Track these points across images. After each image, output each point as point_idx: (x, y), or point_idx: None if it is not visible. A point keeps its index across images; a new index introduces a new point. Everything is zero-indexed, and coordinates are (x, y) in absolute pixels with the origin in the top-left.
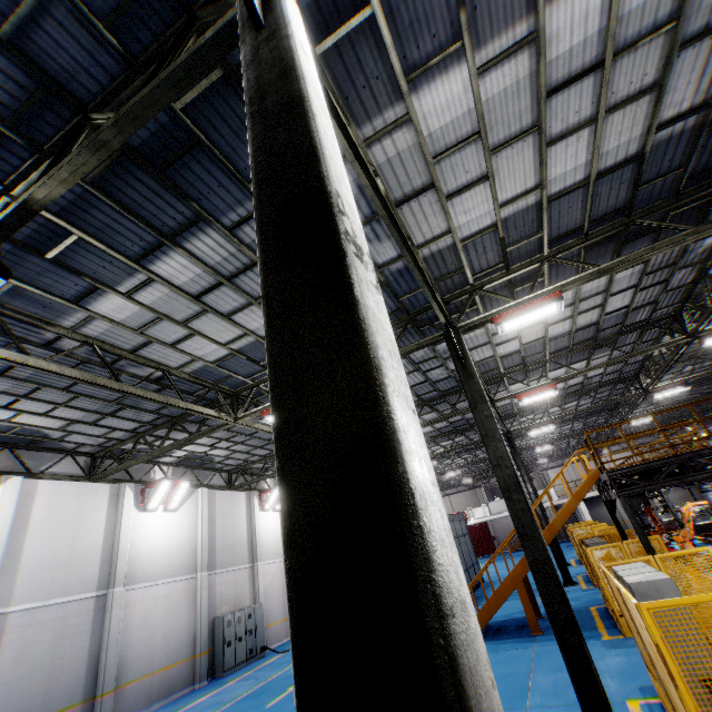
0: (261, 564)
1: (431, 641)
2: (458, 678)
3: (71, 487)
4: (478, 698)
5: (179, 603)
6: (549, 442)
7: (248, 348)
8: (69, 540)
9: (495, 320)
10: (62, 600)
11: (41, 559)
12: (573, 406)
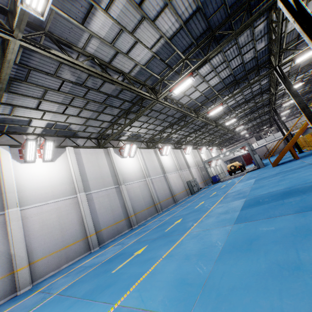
0: (191, 169)
1: None
2: None
3: (146, 150)
4: None
5: (178, 178)
6: (286, 109)
7: (206, 92)
8: (152, 163)
9: (294, 59)
10: (158, 176)
11: (150, 167)
12: (300, 91)
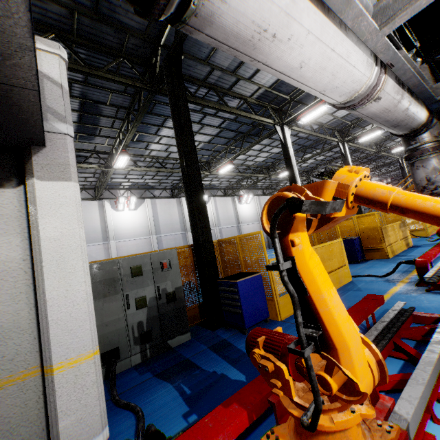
0: None
1: None
2: None
3: (222, 199)
4: None
5: (256, 229)
6: None
7: (272, 156)
8: (226, 212)
9: (357, 139)
10: (230, 226)
11: (222, 217)
12: None
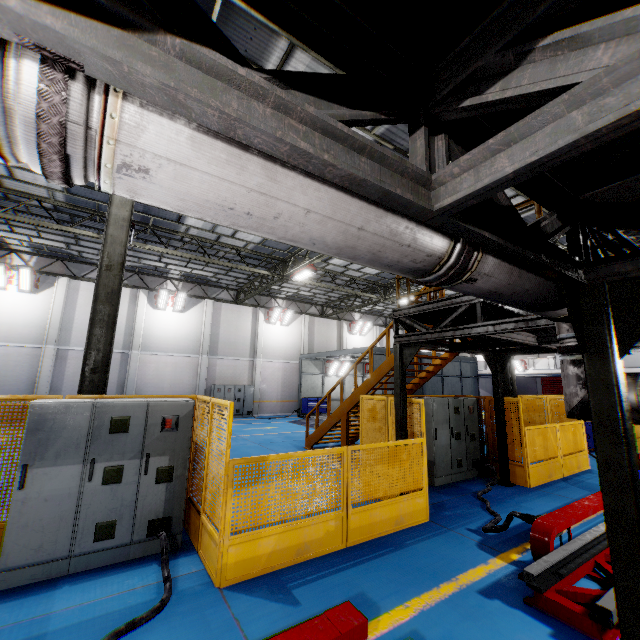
0: (261, 360)
1: None
2: None
3: None
4: None
5: (184, 370)
6: None
7: None
8: None
9: None
10: None
11: (85, 326)
12: None
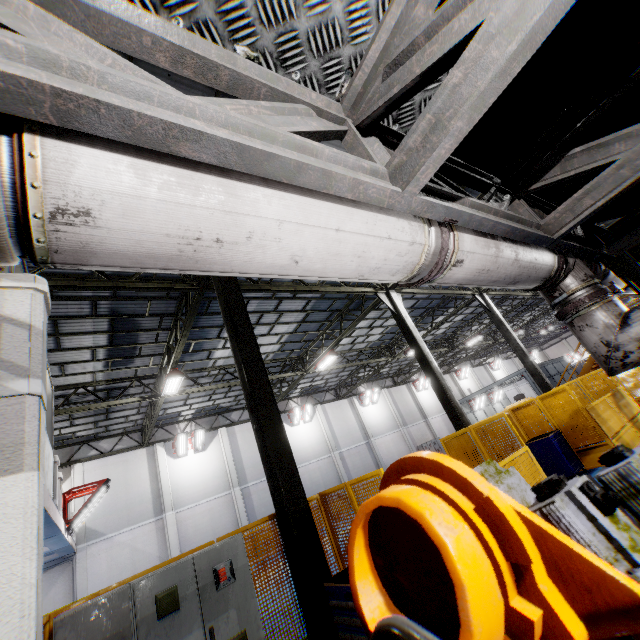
0: (430, 419)
1: (448, 398)
2: (451, 400)
3: (335, 404)
4: (454, 401)
5: (398, 442)
6: None
7: (389, 330)
8: (345, 424)
9: None
10: (355, 446)
11: (340, 432)
12: None
